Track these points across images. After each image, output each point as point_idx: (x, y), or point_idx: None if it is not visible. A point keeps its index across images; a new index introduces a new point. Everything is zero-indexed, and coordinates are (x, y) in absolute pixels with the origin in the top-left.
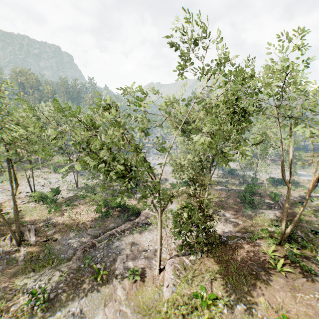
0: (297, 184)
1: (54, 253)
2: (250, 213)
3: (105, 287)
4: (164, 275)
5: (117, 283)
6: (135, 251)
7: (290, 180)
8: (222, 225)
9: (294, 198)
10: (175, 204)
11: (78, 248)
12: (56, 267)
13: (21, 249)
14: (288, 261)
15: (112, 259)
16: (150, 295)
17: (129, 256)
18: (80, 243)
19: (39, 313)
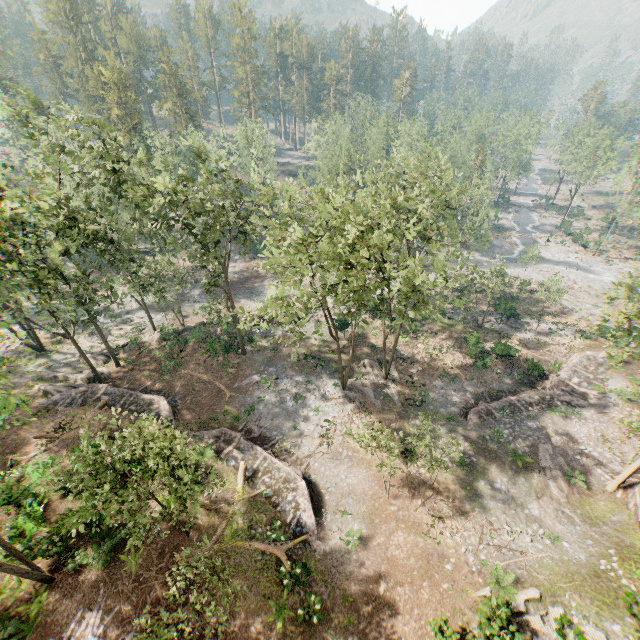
0: None
1: (430, 403)
2: None
3: (530, 476)
4: (625, 498)
5: (548, 479)
6: (565, 445)
7: None
8: None
9: None
10: (622, 379)
11: (458, 406)
12: (450, 426)
13: (388, 385)
14: None
15: (530, 444)
16: (603, 513)
17: (555, 449)
18: (459, 399)
19: (458, 474)
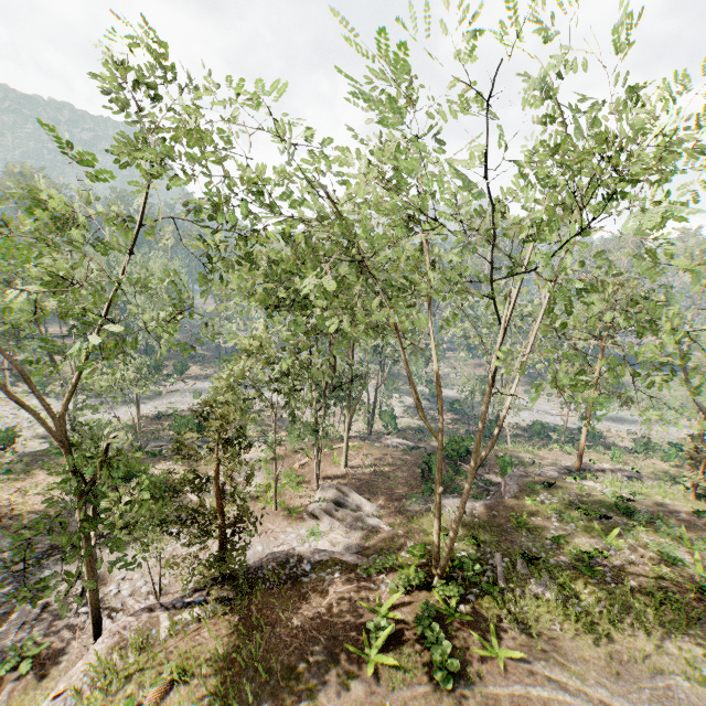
0: (599, 439)
1: None
2: (422, 505)
3: None
4: None
5: None
6: (77, 593)
7: (440, 425)
8: (340, 531)
9: (543, 471)
10: (262, 476)
11: None
12: None
13: None
14: (416, 634)
15: (3, 612)
16: None
17: (52, 607)
18: None
19: None
